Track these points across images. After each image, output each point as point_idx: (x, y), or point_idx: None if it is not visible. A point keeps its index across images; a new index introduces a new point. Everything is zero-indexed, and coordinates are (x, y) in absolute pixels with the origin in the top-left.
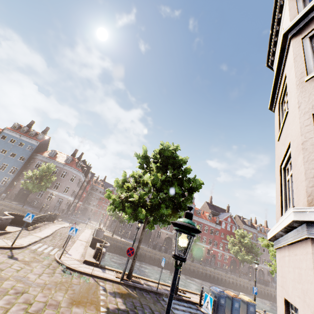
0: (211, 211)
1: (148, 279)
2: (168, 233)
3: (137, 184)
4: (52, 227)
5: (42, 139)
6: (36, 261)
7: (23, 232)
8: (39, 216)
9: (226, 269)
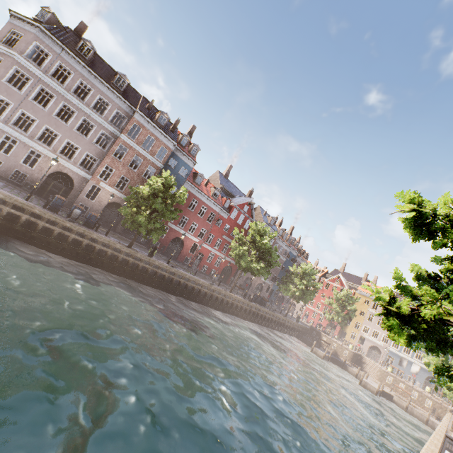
0: (222, 186)
1: None
2: (119, 196)
3: None
4: None
5: None
6: None
7: None
8: None
9: (215, 277)
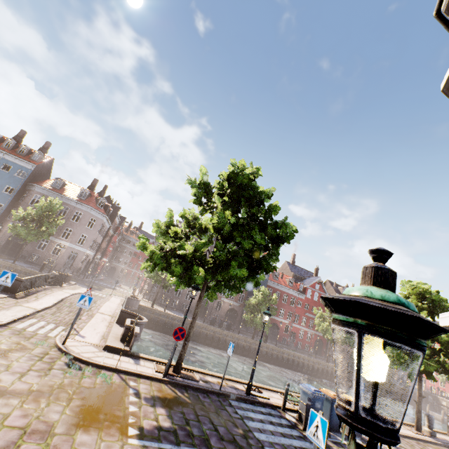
0: (293, 275)
1: (207, 373)
2: (232, 303)
3: (190, 230)
4: (58, 293)
5: (41, 160)
6: (20, 349)
7: (5, 301)
8: (33, 276)
9: (311, 351)
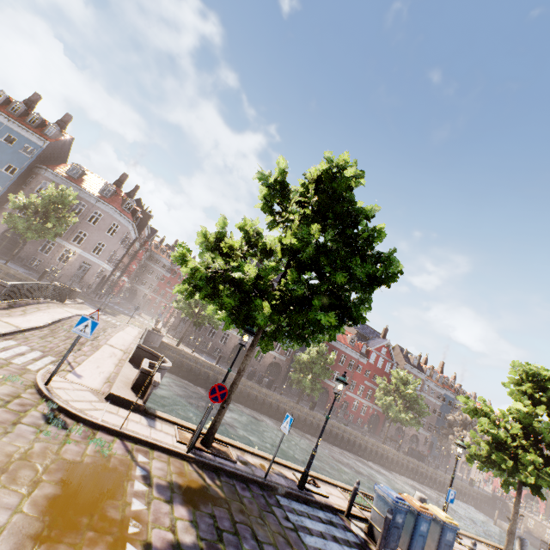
0: (356, 332)
1: (246, 449)
2: (277, 356)
3: (248, 249)
4: (55, 311)
5: (56, 137)
6: None
7: None
8: (23, 283)
9: (365, 428)
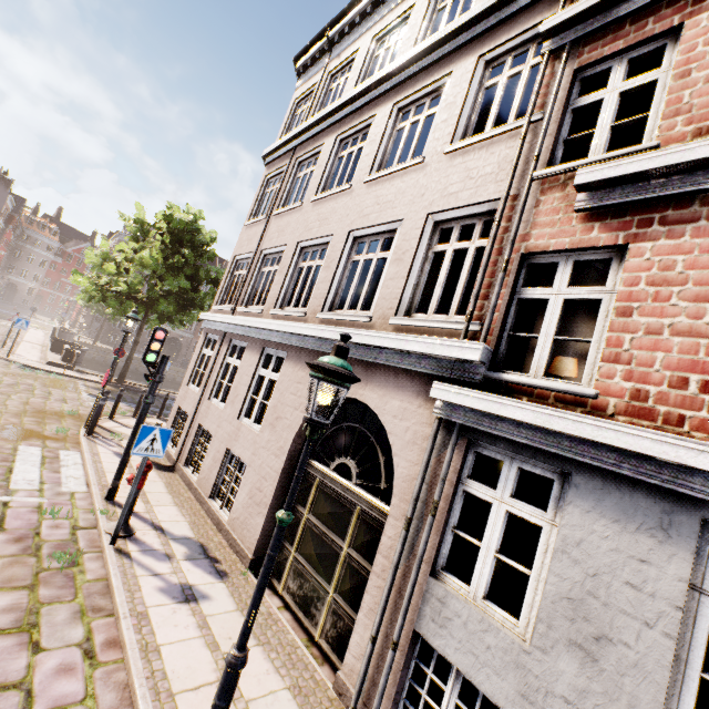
0: None
1: None
2: None
3: (129, 264)
4: None
5: None
6: None
7: None
8: None
9: None
